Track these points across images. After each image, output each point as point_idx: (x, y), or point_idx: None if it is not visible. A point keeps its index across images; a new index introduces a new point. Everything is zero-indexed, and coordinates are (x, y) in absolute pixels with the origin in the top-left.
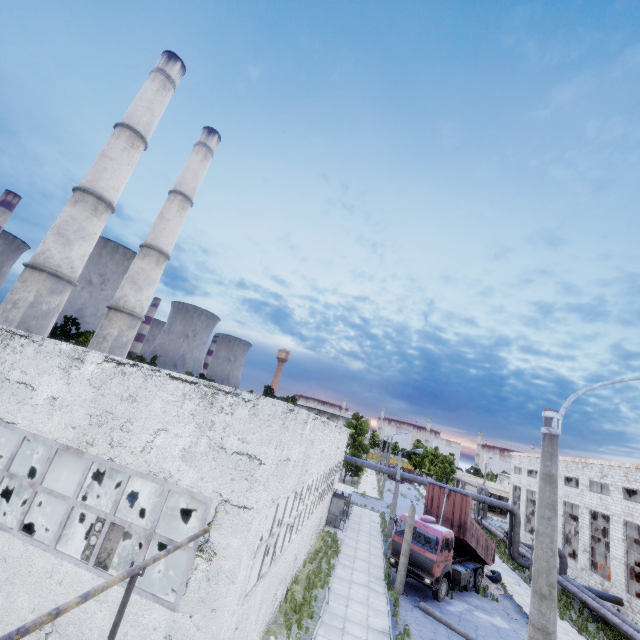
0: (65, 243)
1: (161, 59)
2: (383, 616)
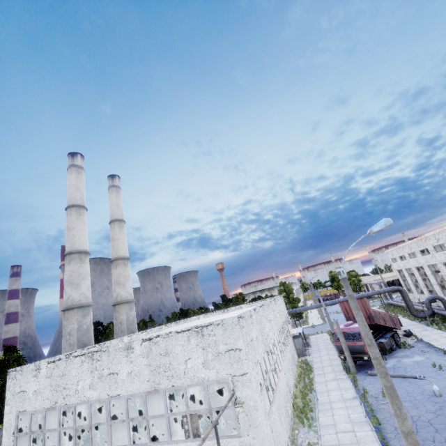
0: (76, 287)
1: (69, 159)
2: (350, 390)
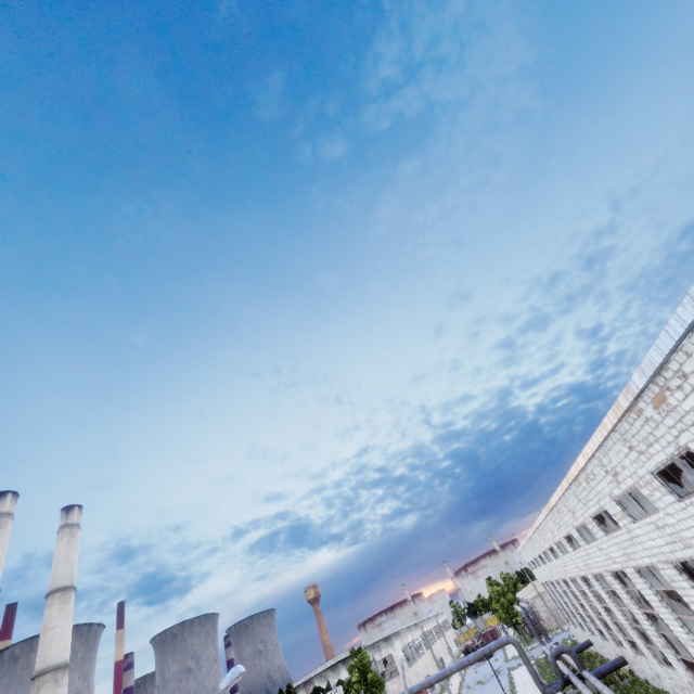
0: None
1: None
2: None
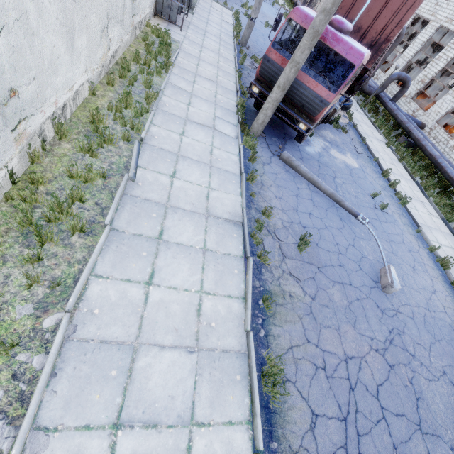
0: None
1: None
2: (233, 183)
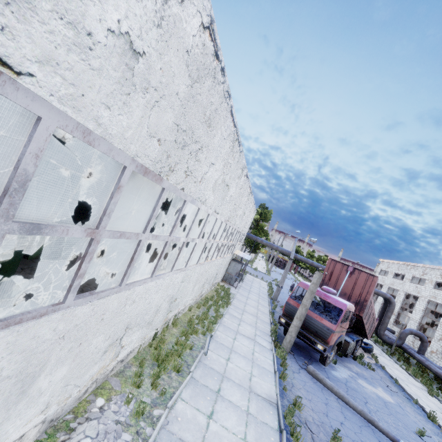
0: None
1: None
2: (269, 377)
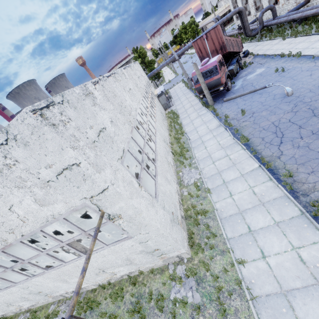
0: None
1: None
2: (213, 120)
